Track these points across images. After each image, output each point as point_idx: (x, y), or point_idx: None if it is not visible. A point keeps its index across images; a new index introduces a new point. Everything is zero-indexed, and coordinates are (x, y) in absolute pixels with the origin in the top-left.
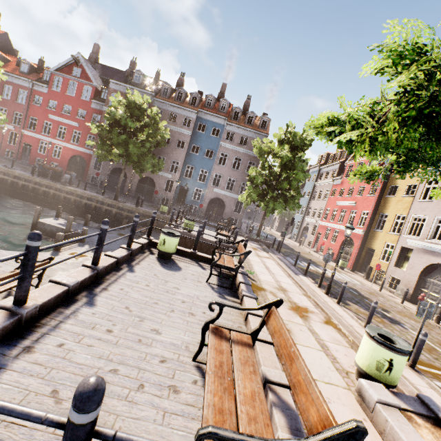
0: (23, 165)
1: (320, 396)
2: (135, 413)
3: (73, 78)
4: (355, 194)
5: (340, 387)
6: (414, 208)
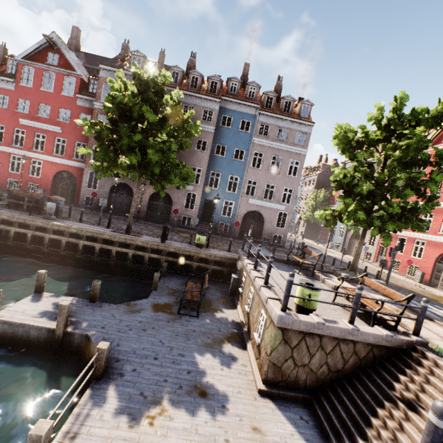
0: None
1: None
2: None
3: (48, 67)
4: None
5: None
6: None
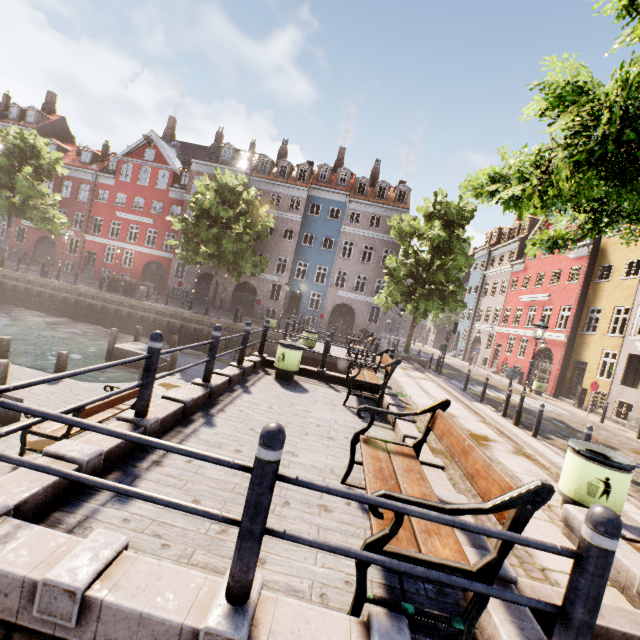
0: (87, 280)
1: (501, 473)
2: (286, 526)
3: (145, 163)
4: (548, 283)
5: (538, 519)
6: None
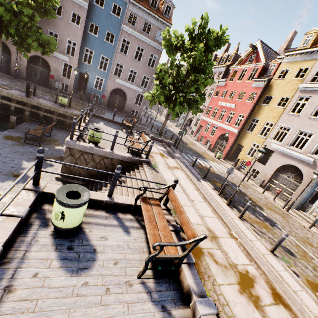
0: None
1: None
2: None
3: None
4: (236, 98)
5: None
6: (283, 119)
